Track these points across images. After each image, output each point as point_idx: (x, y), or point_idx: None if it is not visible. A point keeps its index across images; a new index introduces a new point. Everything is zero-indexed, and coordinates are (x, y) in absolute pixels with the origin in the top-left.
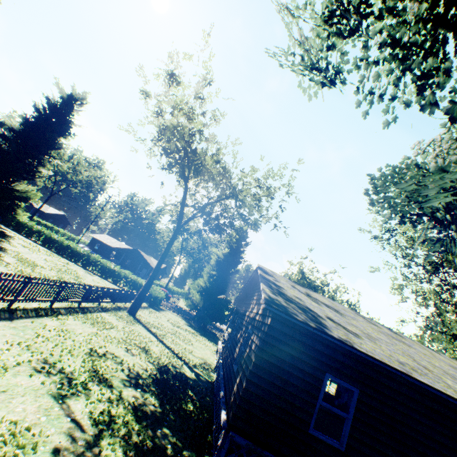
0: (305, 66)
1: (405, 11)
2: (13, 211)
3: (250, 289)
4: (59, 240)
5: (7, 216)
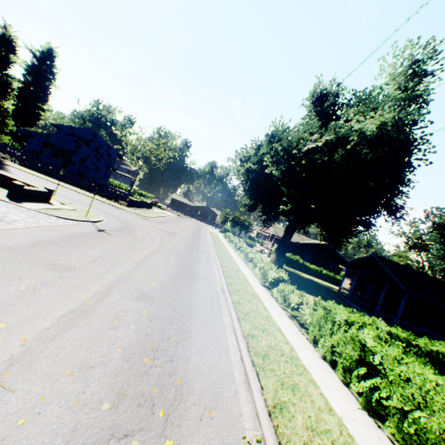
0: None
1: None
2: None
3: None
4: None
5: None
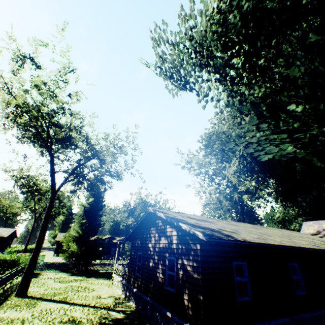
0: (165, 75)
1: (229, 61)
2: None
3: (139, 226)
4: None
5: None
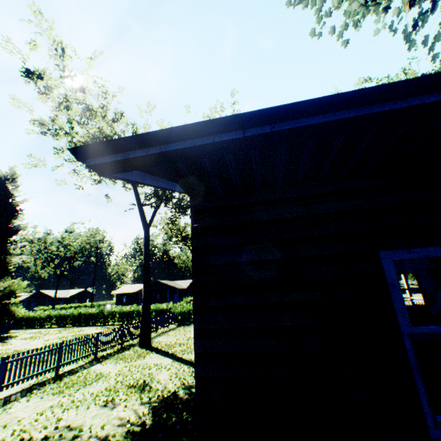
0: None
1: None
2: (8, 311)
3: None
4: (69, 313)
5: (1, 320)
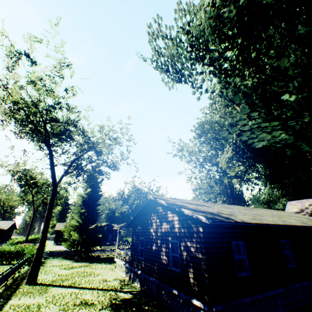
0: (161, 68)
1: (223, 54)
2: None
3: (139, 213)
4: None
5: None
